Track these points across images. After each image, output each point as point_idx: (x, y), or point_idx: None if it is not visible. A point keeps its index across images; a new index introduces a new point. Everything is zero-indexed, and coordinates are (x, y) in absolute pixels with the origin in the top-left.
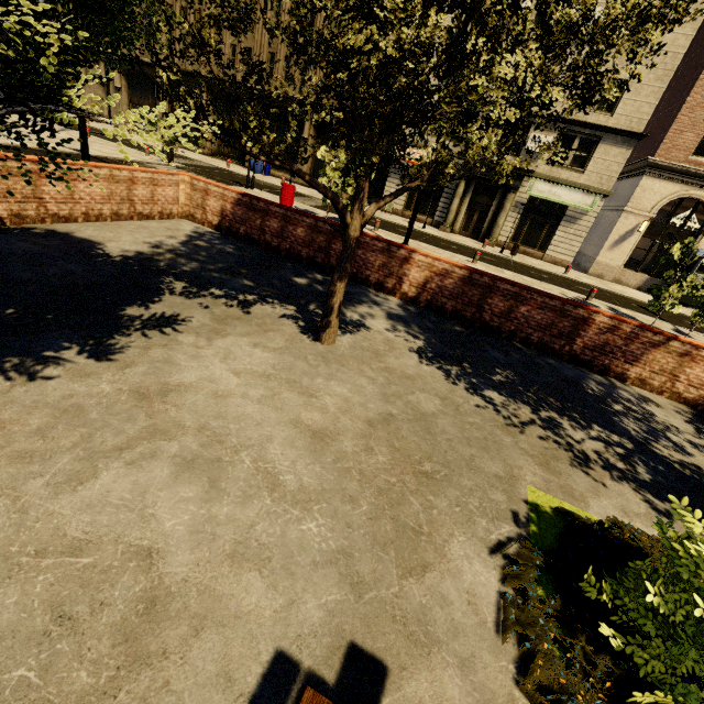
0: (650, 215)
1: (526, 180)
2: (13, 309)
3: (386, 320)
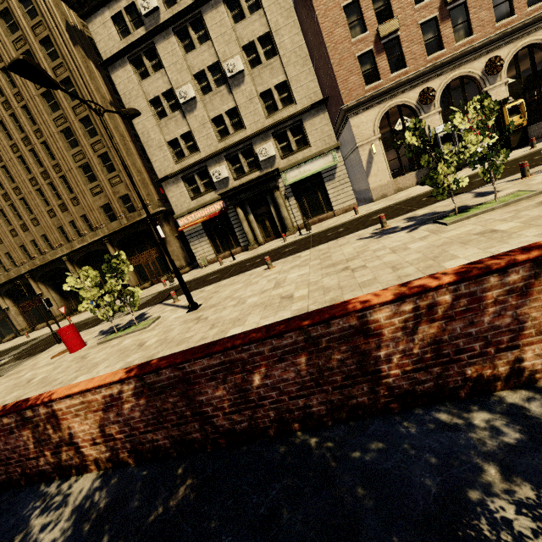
0: (376, 136)
1: (279, 178)
2: None
3: None
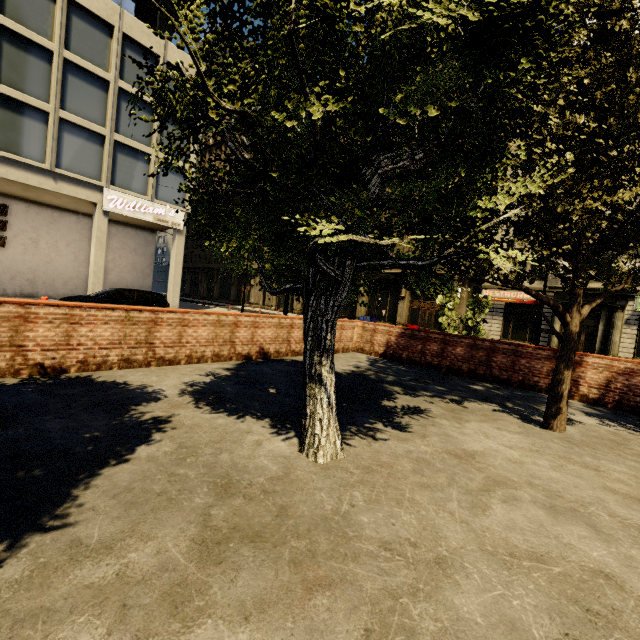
0: None
1: (630, 300)
2: None
3: (588, 417)
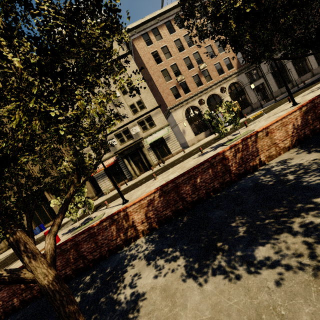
0: (184, 119)
1: (143, 141)
2: None
3: (148, 266)
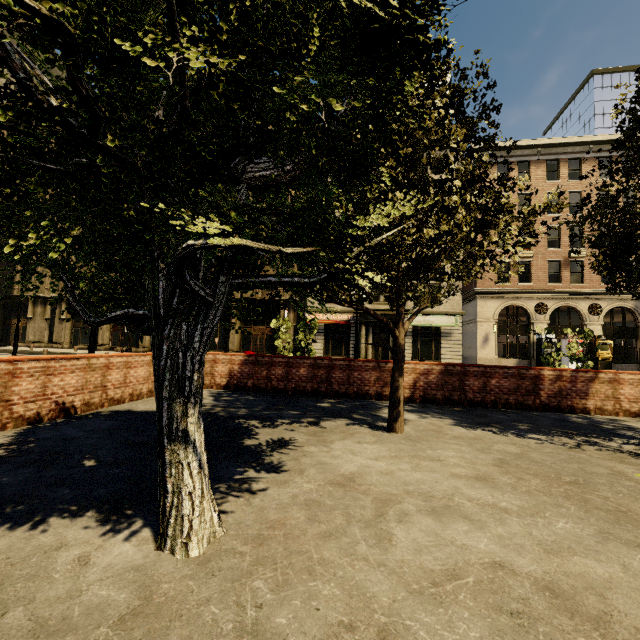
0: (494, 320)
1: (405, 317)
2: None
3: (411, 413)
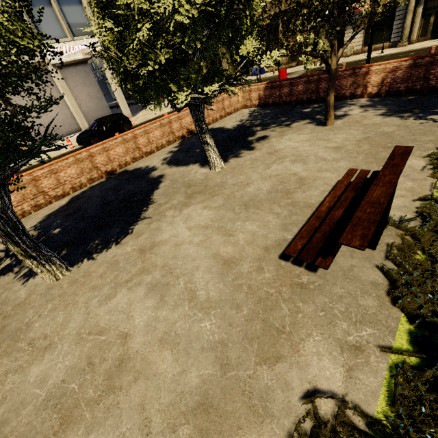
0: None
1: None
2: (220, 148)
3: (360, 109)
